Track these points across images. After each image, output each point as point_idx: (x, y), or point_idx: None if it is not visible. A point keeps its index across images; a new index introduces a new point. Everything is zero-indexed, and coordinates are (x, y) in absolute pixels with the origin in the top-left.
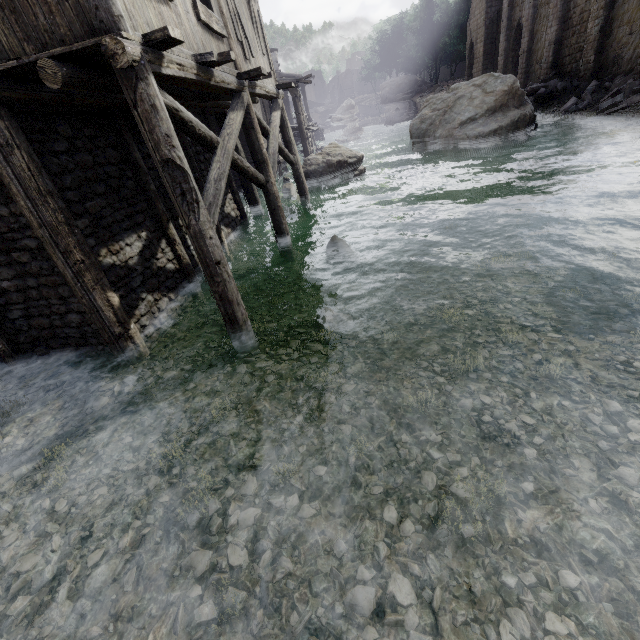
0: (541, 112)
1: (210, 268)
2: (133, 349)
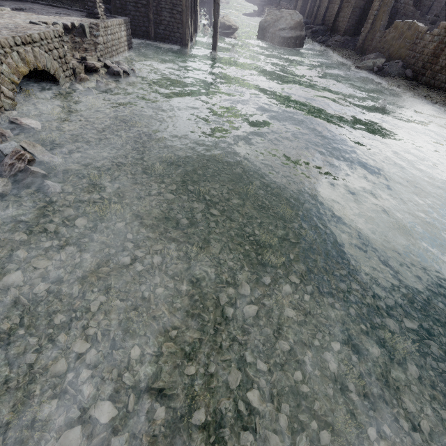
0: (310, 39)
1: (216, 33)
2: (187, 50)
